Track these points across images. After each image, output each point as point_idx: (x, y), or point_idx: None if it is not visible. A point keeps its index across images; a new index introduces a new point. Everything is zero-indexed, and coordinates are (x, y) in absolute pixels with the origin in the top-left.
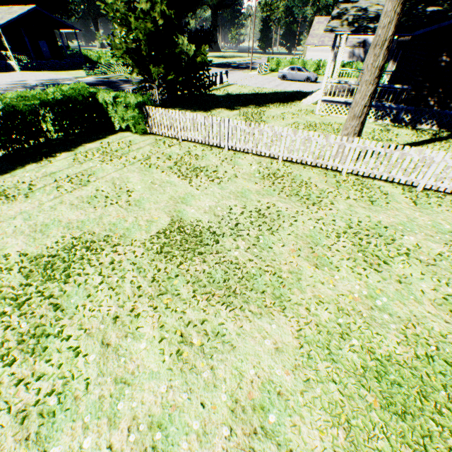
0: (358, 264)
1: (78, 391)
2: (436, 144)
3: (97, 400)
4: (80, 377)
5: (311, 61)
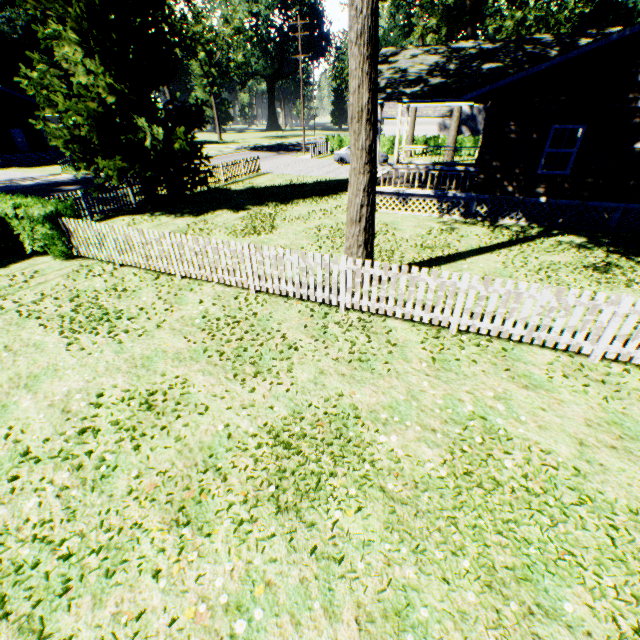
0: (260, 513)
1: None
2: (514, 248)
3: None
4: None
5: (383, 138)
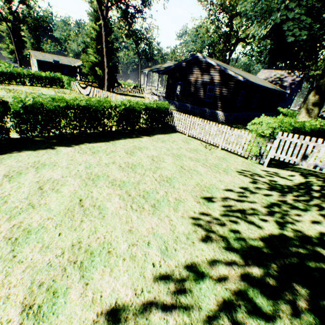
0: None
1: None
2: None
3: None
4: None
5: None
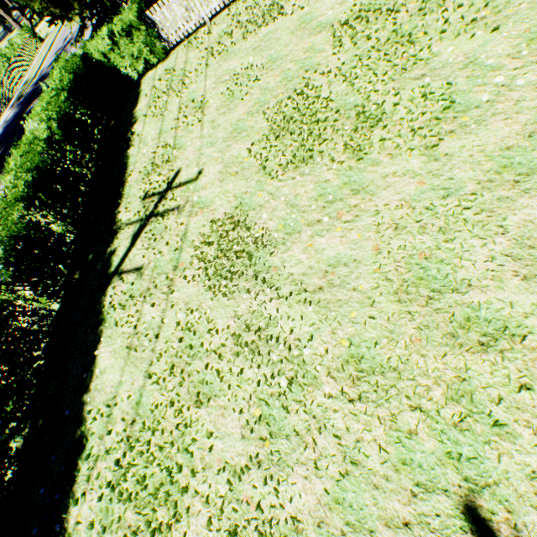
0: None
1: (446, 93)
2: None
3: (468, 80)
4: (434, 92)
5: None
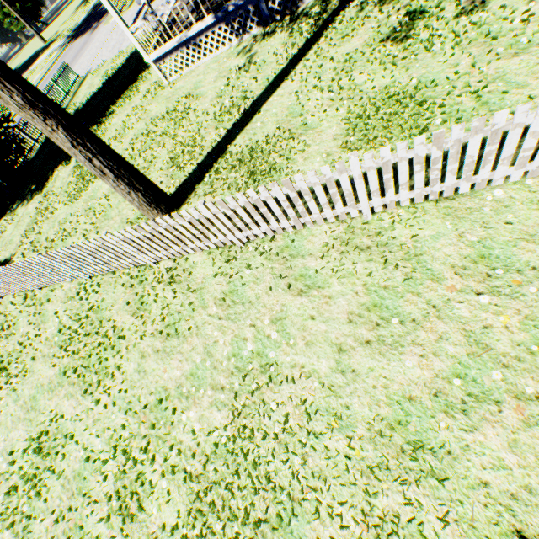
0: (113, 524)
1: None
2: (310, 54)
3: None
4: None
5: None
